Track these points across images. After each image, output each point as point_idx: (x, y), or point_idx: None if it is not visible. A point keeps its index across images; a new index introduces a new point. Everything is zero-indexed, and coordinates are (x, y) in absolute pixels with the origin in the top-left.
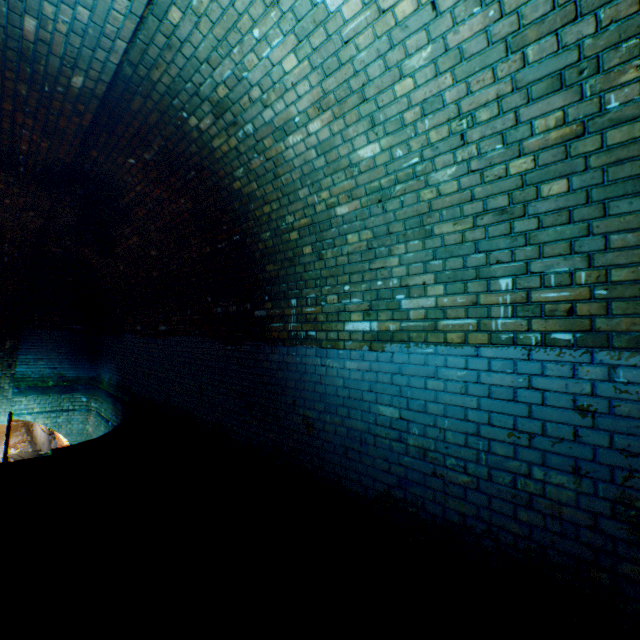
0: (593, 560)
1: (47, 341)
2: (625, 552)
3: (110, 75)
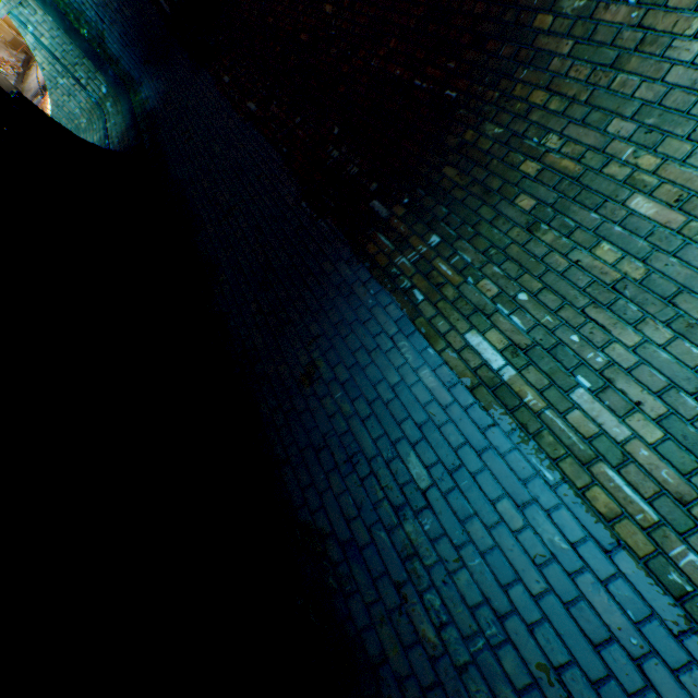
0: None
1: None
2: None
3: None
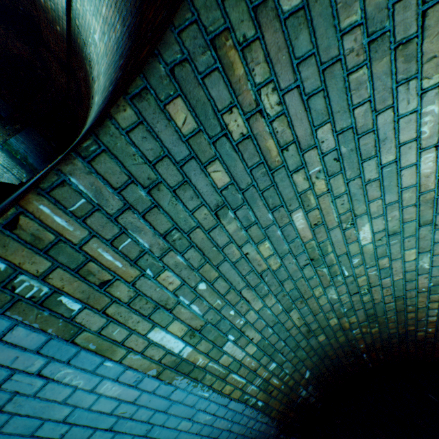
0: None
1: (35, 139)
2: None
3: (66, 32)
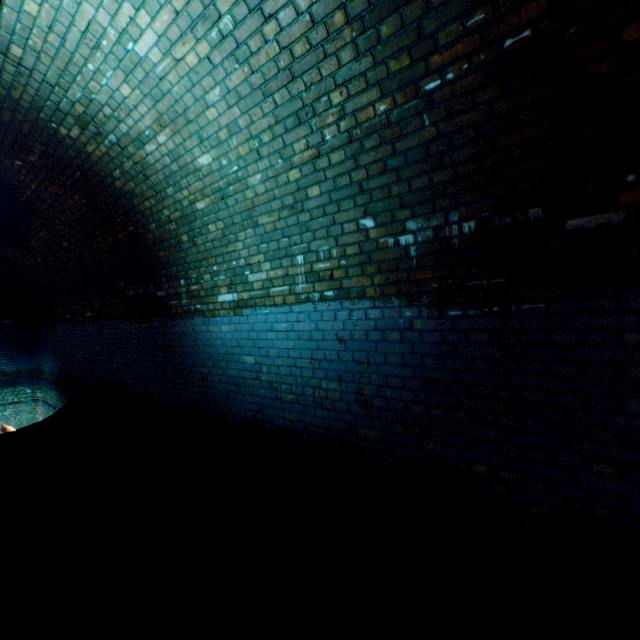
0: (349, 430)
1: None
2: (361, 421)
3: None
